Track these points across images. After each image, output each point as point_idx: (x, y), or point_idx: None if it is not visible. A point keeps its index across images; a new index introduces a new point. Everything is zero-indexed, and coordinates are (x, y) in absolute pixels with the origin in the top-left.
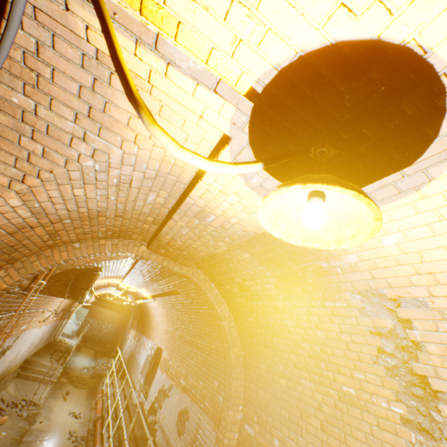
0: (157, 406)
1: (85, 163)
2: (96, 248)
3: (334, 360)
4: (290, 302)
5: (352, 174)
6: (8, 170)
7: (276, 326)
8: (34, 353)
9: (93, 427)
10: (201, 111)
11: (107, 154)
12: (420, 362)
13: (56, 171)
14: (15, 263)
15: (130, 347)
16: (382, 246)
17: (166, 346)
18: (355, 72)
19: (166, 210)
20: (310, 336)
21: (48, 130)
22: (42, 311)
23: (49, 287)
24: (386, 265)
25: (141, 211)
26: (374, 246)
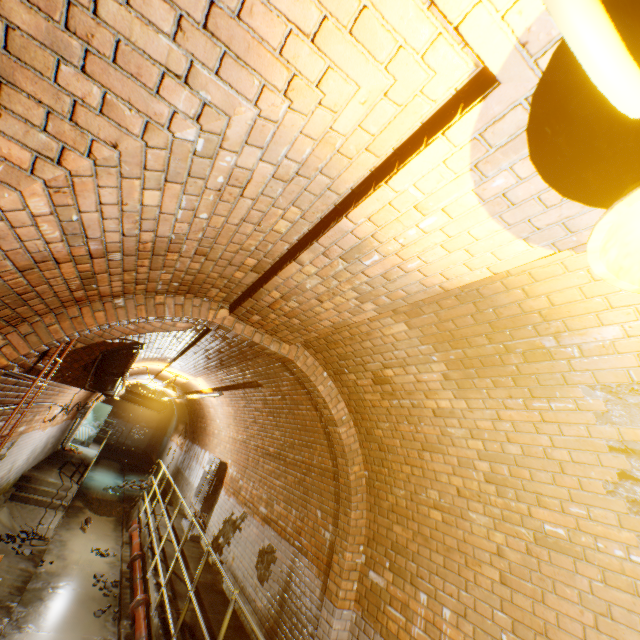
0: (223, 542)
1: (181, 133)
2: (151, 308)
3: (532, 486)
4: (465, 401)
5: None
6: (30, 136)
7: (431, 436)
8: (34, 465)
9: (129, 569)
10: (464, 11)
11: (226, 115)
12: None
13: (124, 145)
14: (19, 326)
15: (175, 460)
16: None
17: (234, 459)
18: None
19: (285, 246)
20: (493, 451)
21: (117, 54)
22: (49, 405)
23: (63, 370)
24: None
25: (241, 246)
26: None
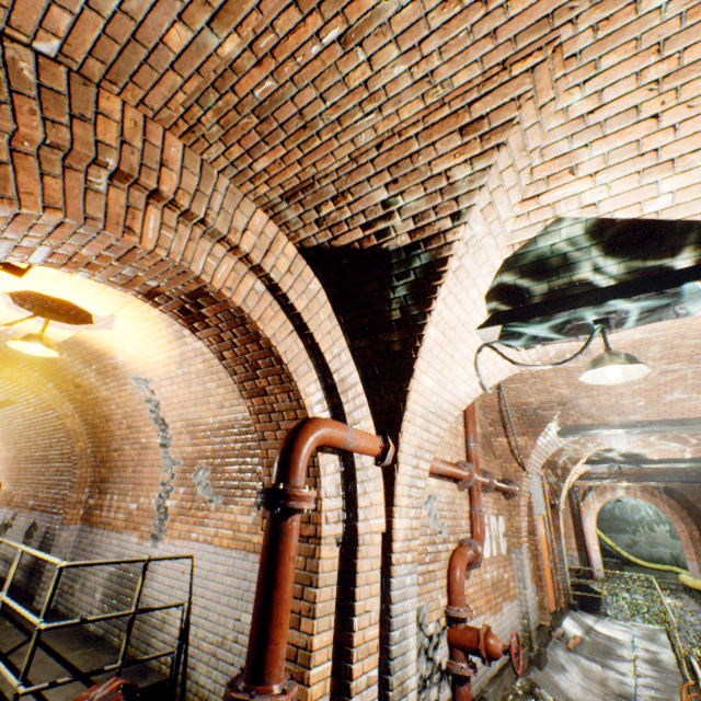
0: None
1: None
2: None
3: (138, 425)
4: (110, 391)
5: (80, 321)
6: None
7: (108, 412)
8: None
9: None
10: None
11: None
12: (162, 412)
13: None
14: None
15: None
16: (128, 352)
17: (8, 477)
18: (43, 295)
19: None
20: (126, 413)
21: None
22: None
23: None
24: (135, 361)
25: None
26: (126, 352)
